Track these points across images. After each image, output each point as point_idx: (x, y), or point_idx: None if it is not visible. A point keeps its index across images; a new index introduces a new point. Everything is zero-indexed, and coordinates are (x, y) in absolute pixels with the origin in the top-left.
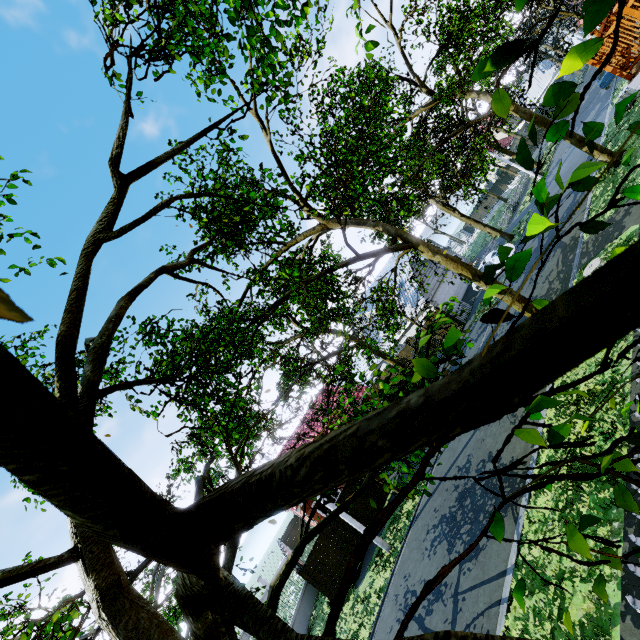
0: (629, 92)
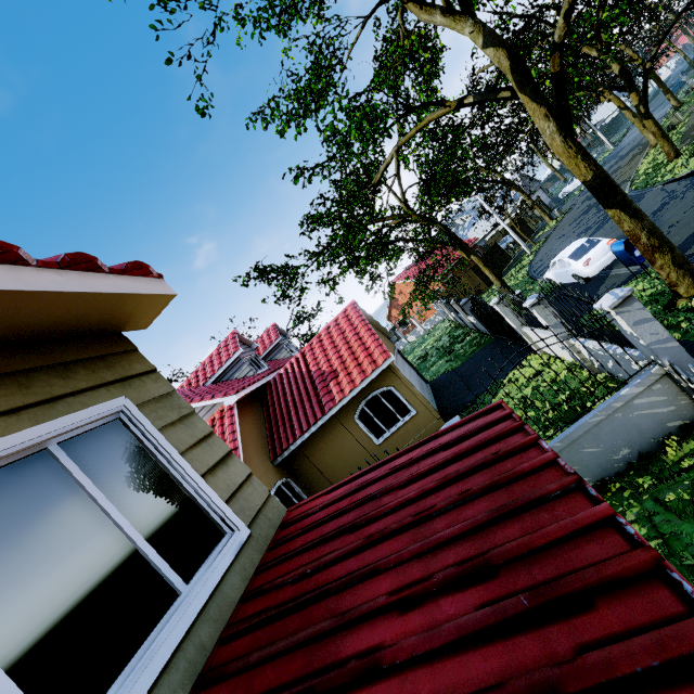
0: (692, 82)
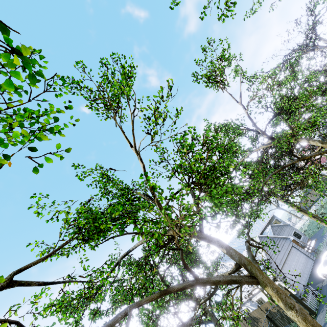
0: None
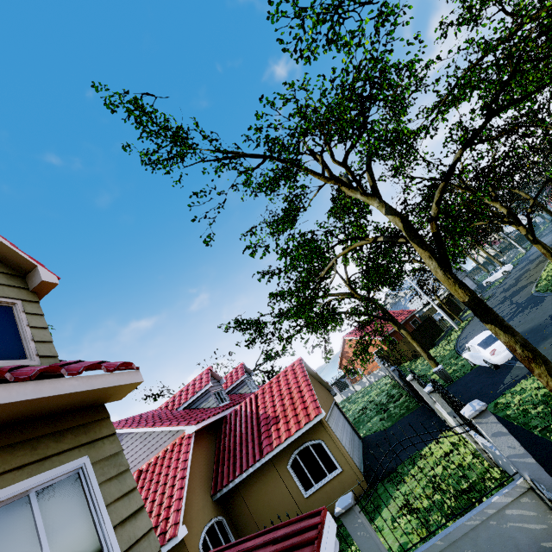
0: None
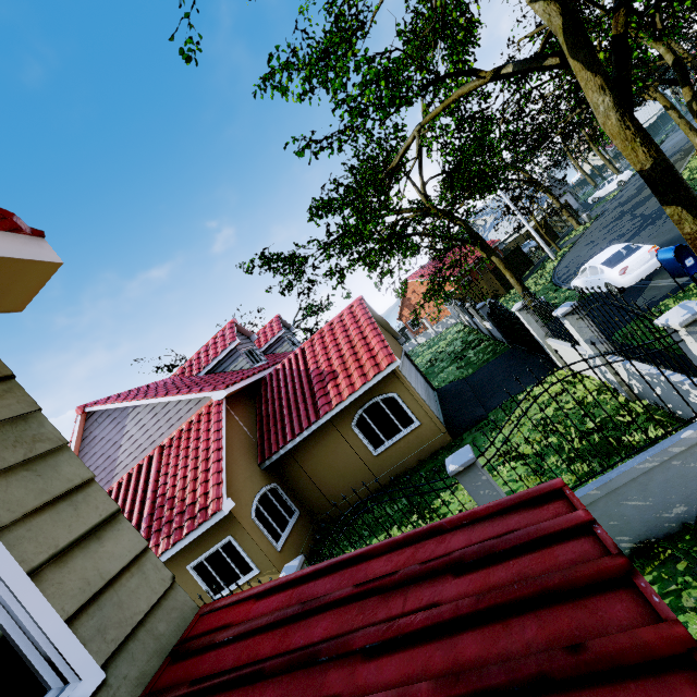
0: None
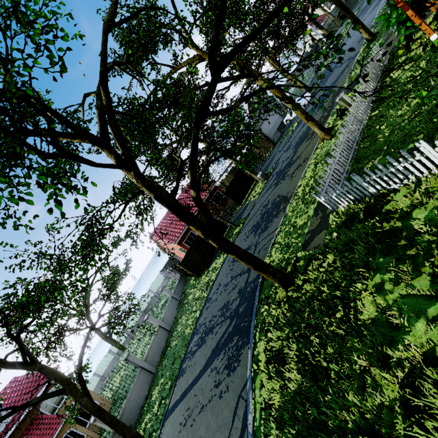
0: None
